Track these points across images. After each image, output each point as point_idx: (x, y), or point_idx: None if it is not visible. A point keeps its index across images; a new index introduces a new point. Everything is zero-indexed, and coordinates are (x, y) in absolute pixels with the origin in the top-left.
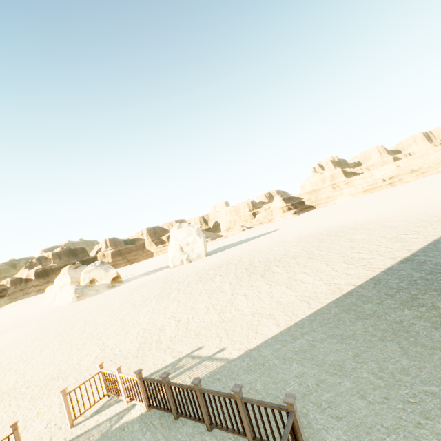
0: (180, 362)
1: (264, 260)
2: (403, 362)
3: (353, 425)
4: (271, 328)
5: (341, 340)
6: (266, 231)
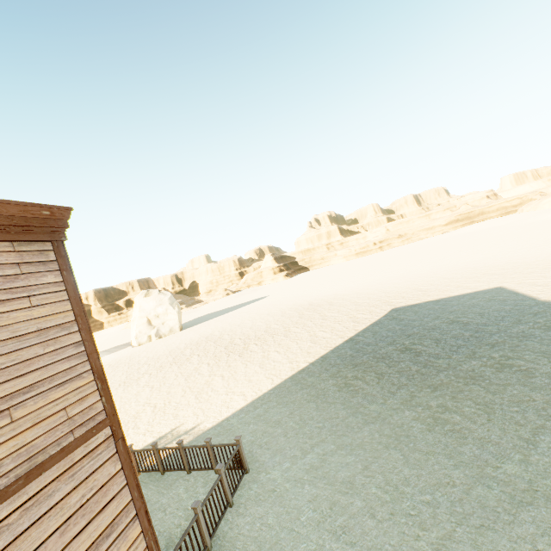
0: (161, 440)
1: (245, 337)
2: (313, 413)
3: (275, 450)
4: (240, 403)
5: (285, 405)
6: (253, 298)
